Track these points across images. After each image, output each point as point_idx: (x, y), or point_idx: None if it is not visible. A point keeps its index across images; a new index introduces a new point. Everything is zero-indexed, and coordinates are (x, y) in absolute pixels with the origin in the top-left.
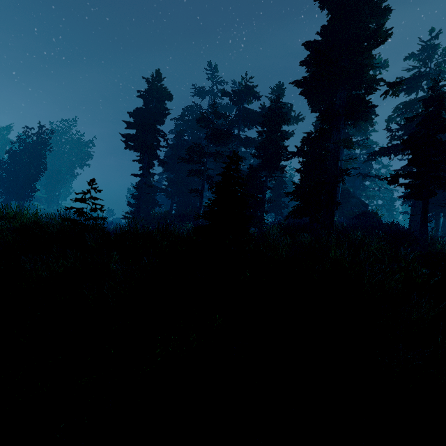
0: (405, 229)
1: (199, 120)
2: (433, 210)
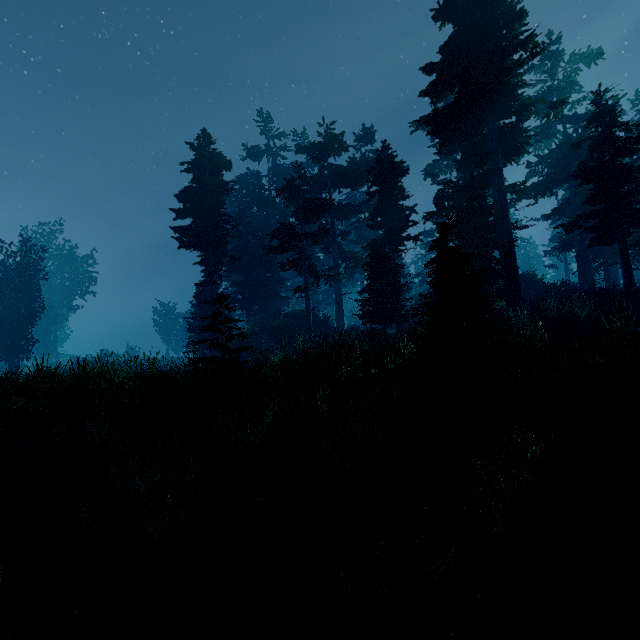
0: (580, 288)
1: (280, 191)
2: (600, 258)
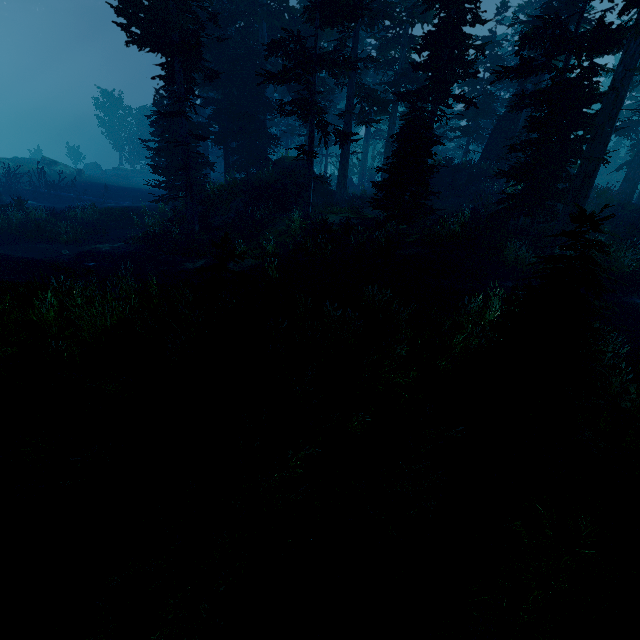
0: (621, 199)
1: None
2: None
